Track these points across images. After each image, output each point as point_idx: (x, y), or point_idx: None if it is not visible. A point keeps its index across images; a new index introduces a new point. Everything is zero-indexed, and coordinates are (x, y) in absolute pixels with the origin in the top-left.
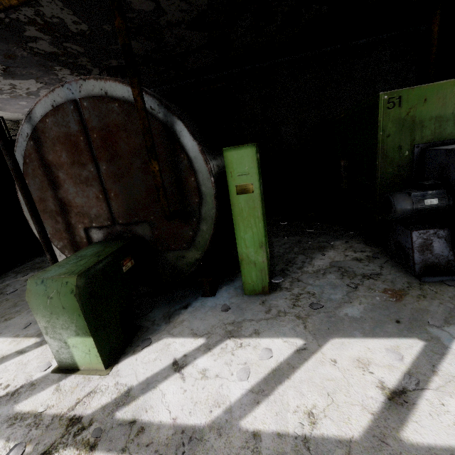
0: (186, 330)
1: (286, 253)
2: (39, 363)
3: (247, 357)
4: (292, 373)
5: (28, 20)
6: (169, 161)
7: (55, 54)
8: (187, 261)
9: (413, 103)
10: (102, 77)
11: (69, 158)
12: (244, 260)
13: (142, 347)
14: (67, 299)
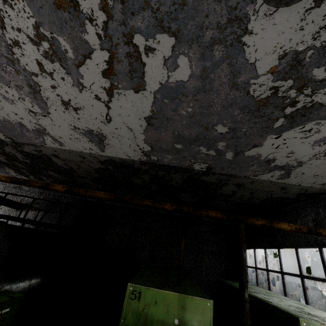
0: None
1: None
2: None
3: None
4: None
5: None
6: None
7: (7, 163)
8: None
9: (148, 301)
10: None
11: None
12: None
13: None
14: None
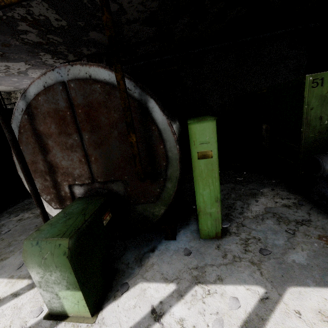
0: (157, 275)
1: (225, 199)
2: (32, 308)
3: (217, 306)
4: (263, 326)
5: (20, 18)
6: (142, 132)
7: (40, 43)
8: (153, 212)
9: None
10: (86, 63)
11: (57, 129)
12: (201, 211)
13: (121, 292)
14: (60, 260)
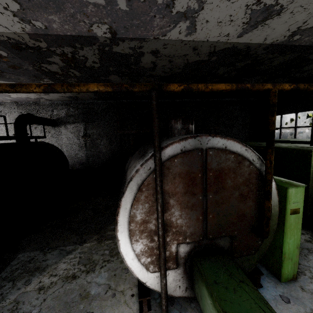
0: None
1: None
2: None
3: None
4: None
5: (60, 53)
6: (258, 193)
7: (55, 73)
8: (250, 263)
9: None
10: (225, 137)
11: (183, 188)
12: (285, 257)
13: None
14: None
